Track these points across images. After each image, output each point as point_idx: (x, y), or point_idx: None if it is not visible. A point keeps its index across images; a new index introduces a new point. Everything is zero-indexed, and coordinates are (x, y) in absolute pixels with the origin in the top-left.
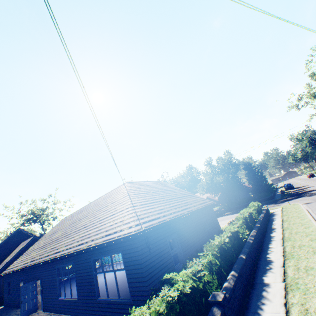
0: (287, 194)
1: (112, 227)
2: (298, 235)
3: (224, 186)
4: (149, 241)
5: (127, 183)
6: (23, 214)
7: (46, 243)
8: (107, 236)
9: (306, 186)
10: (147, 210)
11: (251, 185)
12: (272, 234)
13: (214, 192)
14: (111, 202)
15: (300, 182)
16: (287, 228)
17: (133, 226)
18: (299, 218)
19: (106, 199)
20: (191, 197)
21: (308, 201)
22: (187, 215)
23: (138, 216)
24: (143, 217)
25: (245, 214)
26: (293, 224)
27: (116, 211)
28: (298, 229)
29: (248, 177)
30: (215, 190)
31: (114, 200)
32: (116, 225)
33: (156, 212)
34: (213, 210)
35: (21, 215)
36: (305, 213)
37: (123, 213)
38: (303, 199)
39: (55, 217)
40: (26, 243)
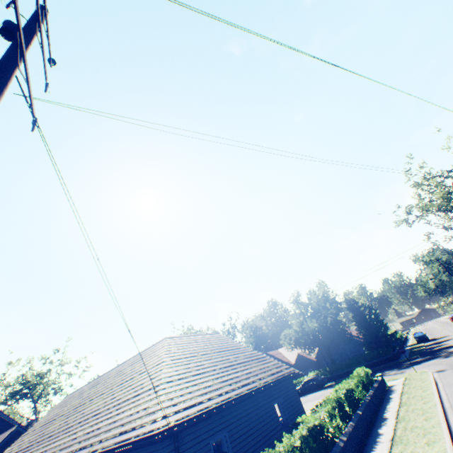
0: (418, 351)
1: (131, 419)
2: (413, 433)
3: (322, 336)
4: (181, 444)
5: (166, 340)
6: (9, 382)
7: (33, 442)
8: (122, 435)
9: (446, 338)
10: (185, 389)
11: (362, 336)
12: (381, 429)
13: (307, 347)
14: (140, 371)
15: (440, 330)
16: (402, 419)
17: (157, 419)
18: (422, 400)
19: (135, 364)
20: (260, 361)
21: (441, 367)
22: (246, 395)
23: (169, 399)
24: (178, 401)
25: (341, 391)
26: (412, 412)
27: (143, 389)
28: (417, 421)
29: (355, 321)
30: (308, 344)
31: (144, 369)
32: (137, 416)
33: (198, 392)
34: (293, 384)
35: (5, 385)
36: (432, 390)
37: (151, 393)
38: (436, 362)
39: (58, 388)
40: (1, 439)
